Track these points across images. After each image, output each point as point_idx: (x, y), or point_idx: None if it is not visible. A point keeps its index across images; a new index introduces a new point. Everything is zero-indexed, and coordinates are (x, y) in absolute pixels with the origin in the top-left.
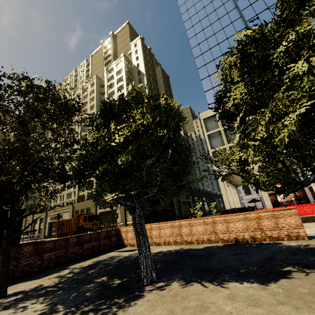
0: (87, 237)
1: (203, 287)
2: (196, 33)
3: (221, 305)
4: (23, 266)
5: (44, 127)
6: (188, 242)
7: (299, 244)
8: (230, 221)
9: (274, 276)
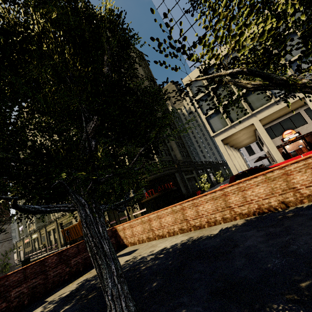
0: (73, 250)
1: None
2: None
3: None
4: None
5: None
6: (197, 227)
7: None
8: (246, 188)
9: None
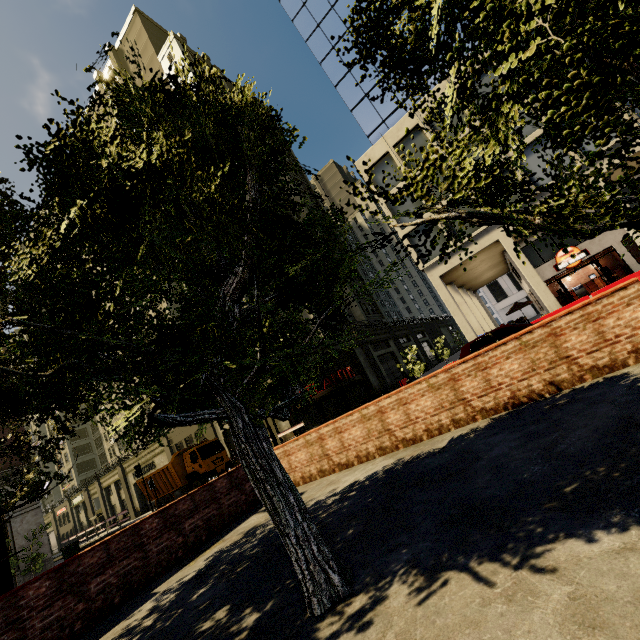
0: (186, 505)
1: (479, 585)
2: None
3: None
4: (39, 632)
5: None
6: (409, 442)
7: None
8: (489, 365)
9: None
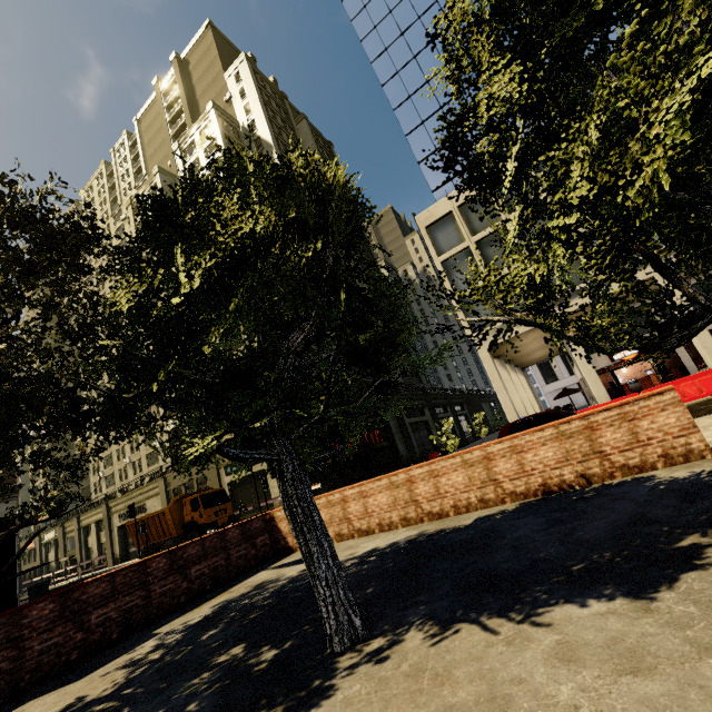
0: (195, 550)
1: (486, 633)
2: (375, 24)
3: (544, 685)
4: (36, 654)
5: (11, 299)
6: (434, 516)
7: (697, 471)
8: (525, 449)
9: (664, 569)
